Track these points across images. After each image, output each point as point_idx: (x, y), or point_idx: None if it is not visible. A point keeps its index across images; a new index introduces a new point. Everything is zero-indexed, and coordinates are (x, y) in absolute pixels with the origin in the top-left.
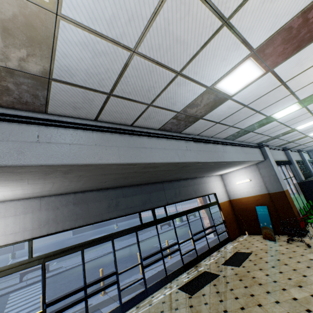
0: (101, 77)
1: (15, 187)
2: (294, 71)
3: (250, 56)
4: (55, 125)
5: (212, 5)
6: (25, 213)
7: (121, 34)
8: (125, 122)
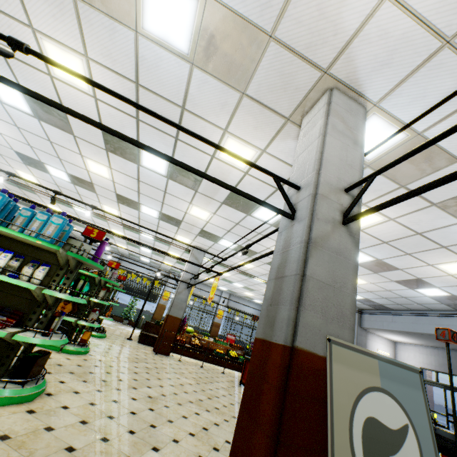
0: (388, 302)
1: (405, 337)
2: (453, 283)
3: (414, 289)
4: (396, 315)
5: (380, 291)
6: (430, 355)
7: (377, 297)
8: (426, 309)
